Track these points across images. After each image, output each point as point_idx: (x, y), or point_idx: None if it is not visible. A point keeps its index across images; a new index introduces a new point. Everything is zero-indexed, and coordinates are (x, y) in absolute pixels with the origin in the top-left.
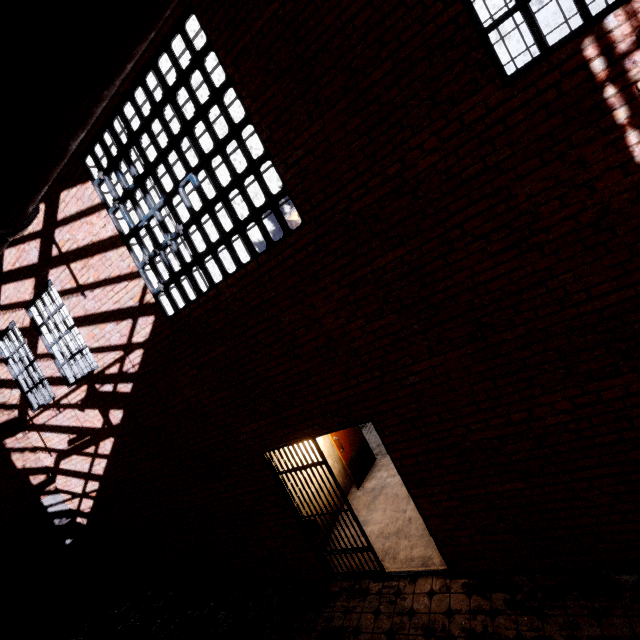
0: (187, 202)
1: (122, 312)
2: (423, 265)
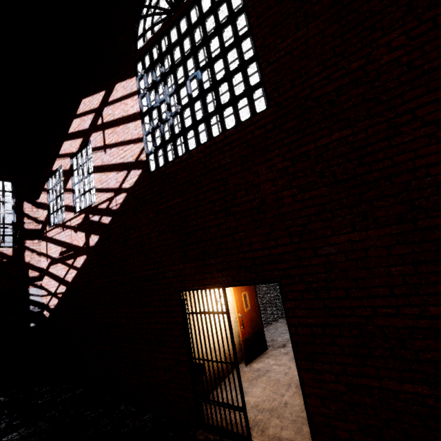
0: (189, 90)
1: (123, 165)
2: (365, 146)
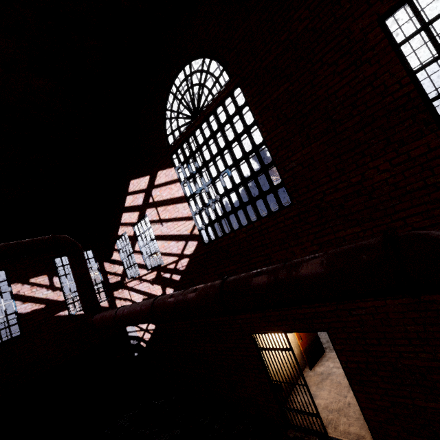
0: (223, 184)
1: (180, 236)
2: None
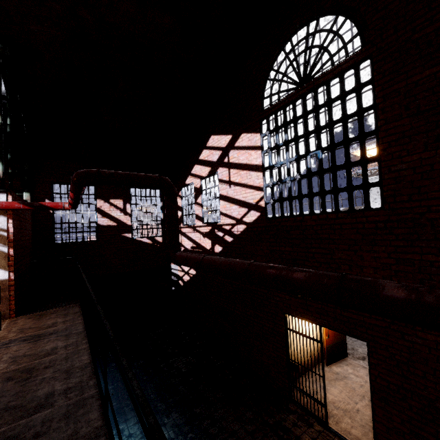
0: (309, 164)
1: (244, 203)
2: None
